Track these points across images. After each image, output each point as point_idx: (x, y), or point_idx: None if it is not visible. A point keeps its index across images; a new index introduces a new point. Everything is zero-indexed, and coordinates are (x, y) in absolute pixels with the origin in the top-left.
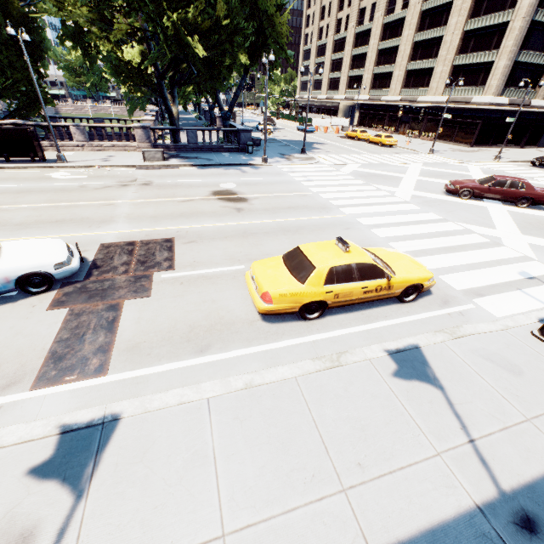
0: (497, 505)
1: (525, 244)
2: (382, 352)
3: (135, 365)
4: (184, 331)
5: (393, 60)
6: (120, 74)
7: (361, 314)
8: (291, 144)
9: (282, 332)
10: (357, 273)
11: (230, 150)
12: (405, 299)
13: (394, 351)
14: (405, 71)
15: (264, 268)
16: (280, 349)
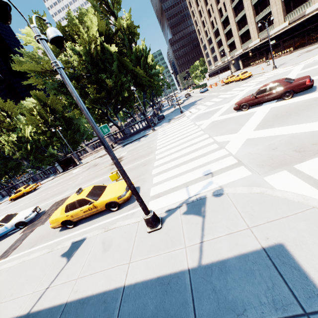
0: (22, 317)
1: (243, 140)
2: (70, 243)
3: (15, 254)
4: (37, 238)
5: (246, 22)
6: (95, 121)
7: (92, 222)
8: (184, 108)
9: (58, 235)
10: (77, 204)
11: (146, 128)
12: (113, 209)
13: (75, 242)
14: (256, 23)
15: (60, 207)
16: (50, 244)
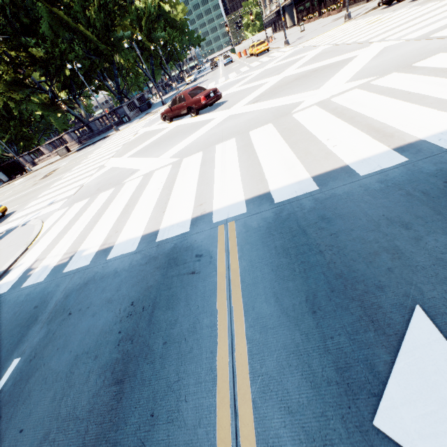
0: None
1: (108, 169)
2: None
3: None
4: None
5: None
6: (46, 108)
7: None
8: None
9: None
10: None
11: (119, 124)
12: None
13: None
14: None
15: None
16: None
